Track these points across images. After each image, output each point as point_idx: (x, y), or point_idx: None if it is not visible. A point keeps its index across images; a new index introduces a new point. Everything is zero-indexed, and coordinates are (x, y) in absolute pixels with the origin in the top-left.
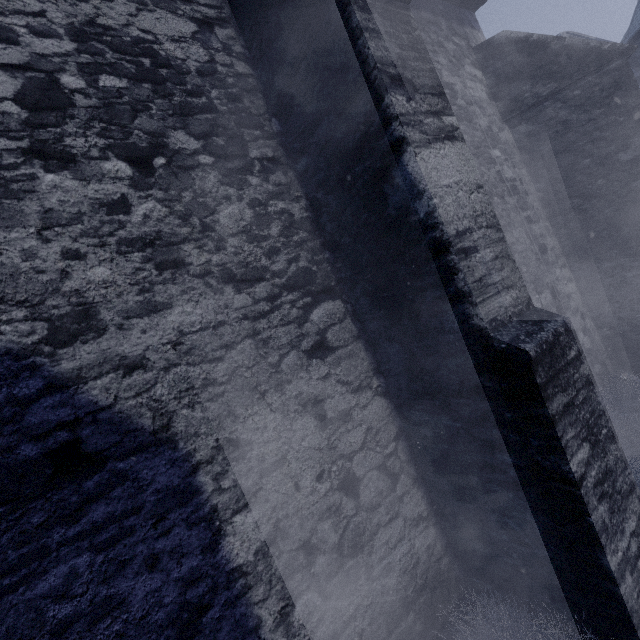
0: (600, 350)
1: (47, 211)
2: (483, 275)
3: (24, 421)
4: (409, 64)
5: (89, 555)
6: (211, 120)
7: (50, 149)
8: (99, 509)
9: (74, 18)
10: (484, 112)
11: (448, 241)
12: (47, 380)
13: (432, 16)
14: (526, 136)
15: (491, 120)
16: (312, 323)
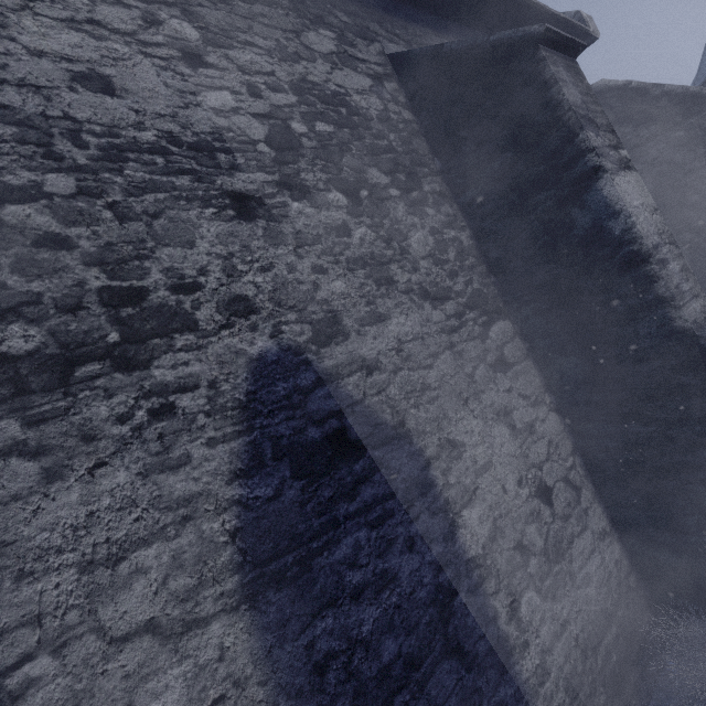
0: None
1: (297, 233)
2: (678, 283)
3: (307, 408)
4: (589, 107)
5: (366, 531)
6: (393, 159)
7: (292, 182)
8: (367, 491)
9: (293, 76)
10: None
11: (648, 253)
12: (317, 374)
13: None
14: None
15: None
16: (491, 340)
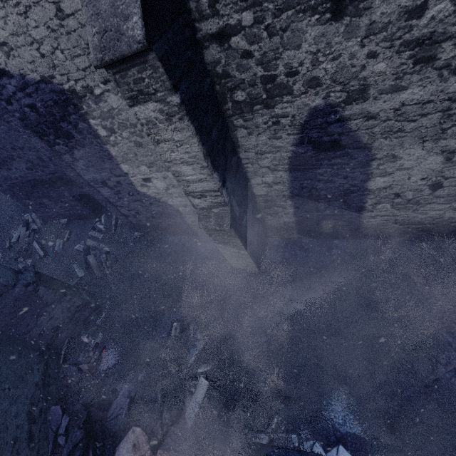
0: None
1: (371, 23)
2: None
3: (327, 130)
4: None
5: (330, 169)
6: None
7: None
8: (337, 160)
9: None
10: None
11: None
12: (338, 117)
13: None
14: None
15: None
16: None
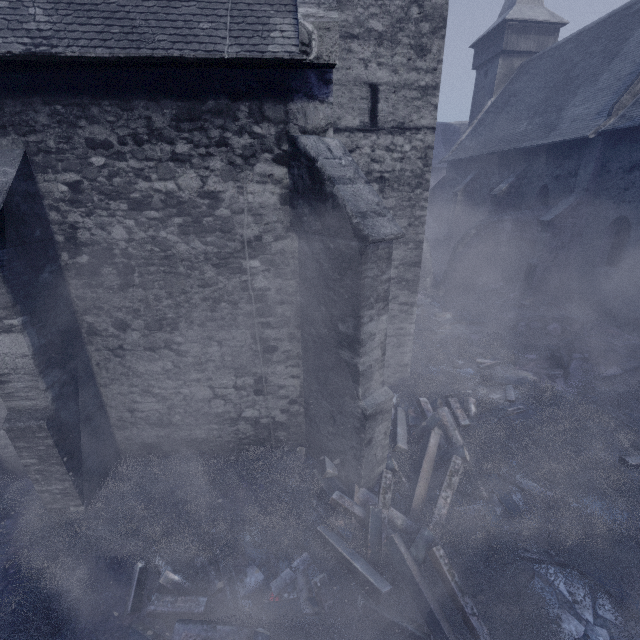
0: (298, 426)
1: None
2: (12, 392)
3: None
4: None
5: None
6: None
7: None
8: None
9: None
10: (260, 220)
11: None
12: None
13: (227, 102)
14: (303, 253)
15: (268, 228)
16: None
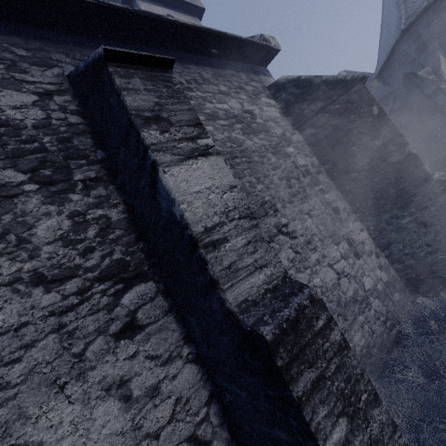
0: (396, 280)
1: None
2: (233, 261)
3: None
4: (167, 107)
5: None
6: (41, 158)
7: None
8: None
9: None
10: (278, 124)
11: (196, 238)
12: None
13: (234, 72)
14: (311, 136)
15: (284, 129)
16: (122, 306)
